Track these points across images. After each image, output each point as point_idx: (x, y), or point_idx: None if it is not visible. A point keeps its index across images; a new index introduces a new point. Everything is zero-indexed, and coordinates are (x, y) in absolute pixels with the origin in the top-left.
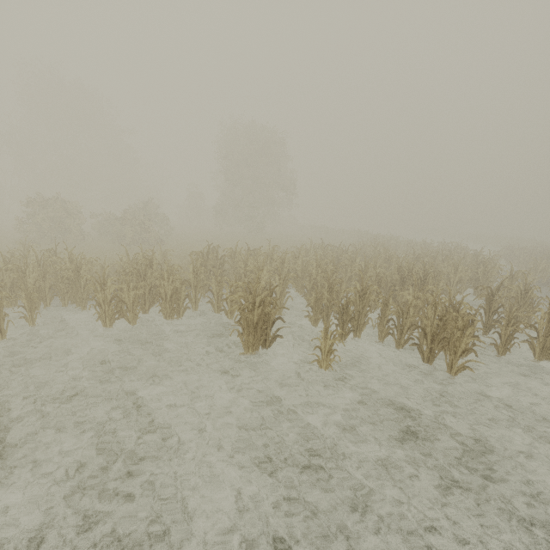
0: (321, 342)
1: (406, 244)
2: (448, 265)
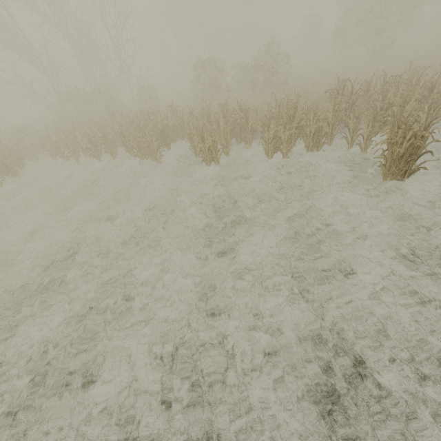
0: None
1: None
2: None
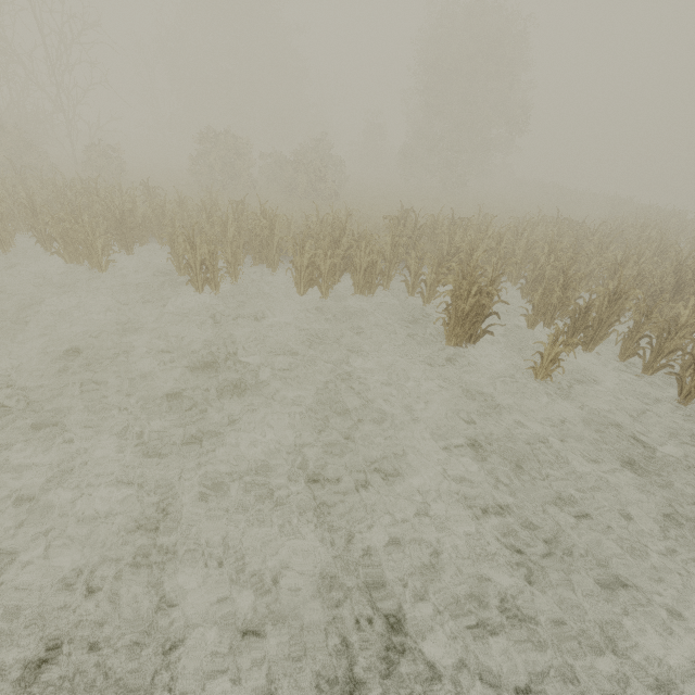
0: (545, 349)
1: None
2: None
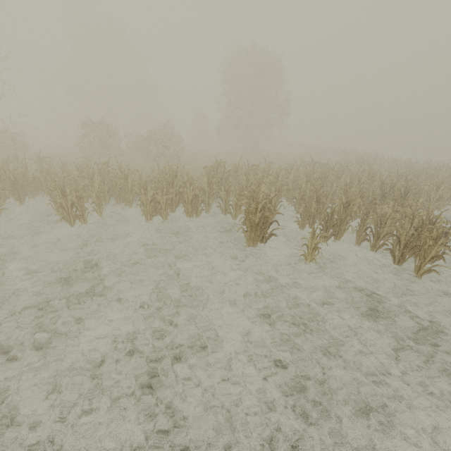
0: (309, 241)
1: (390, 162)
2: (430, 183)
